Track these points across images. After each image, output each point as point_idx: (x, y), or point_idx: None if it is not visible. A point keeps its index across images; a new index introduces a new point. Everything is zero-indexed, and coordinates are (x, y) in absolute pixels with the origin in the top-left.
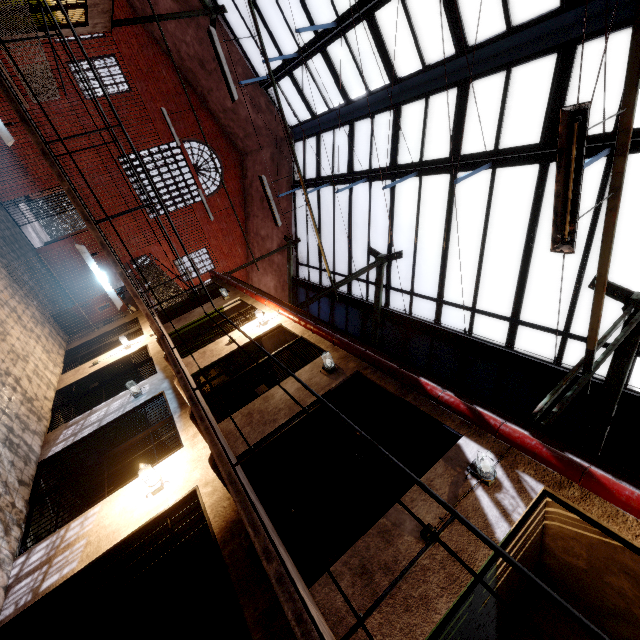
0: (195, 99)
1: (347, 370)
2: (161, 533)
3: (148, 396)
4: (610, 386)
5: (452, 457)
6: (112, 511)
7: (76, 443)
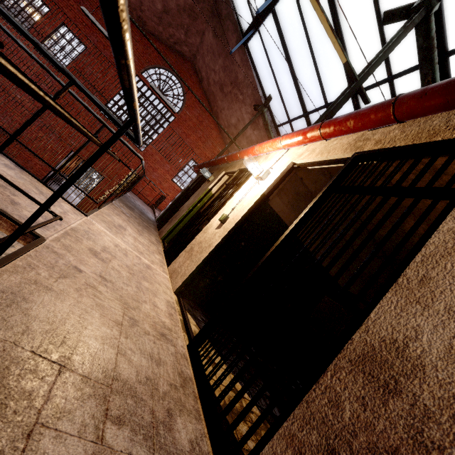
0: (136, 29)
1: None
2: None
3: None
4: None
5: None
6: None
7: None
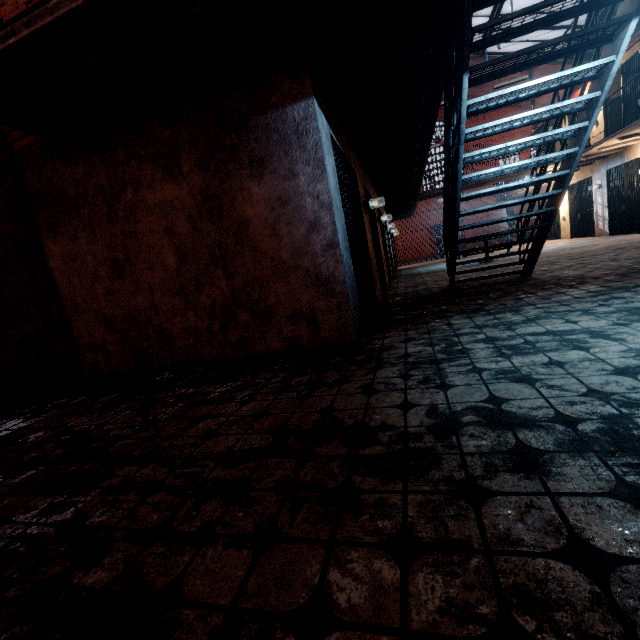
0: None
1: None
2: None
3: (604, 180)
4: None
5: None
6: None
7: (609, 219)
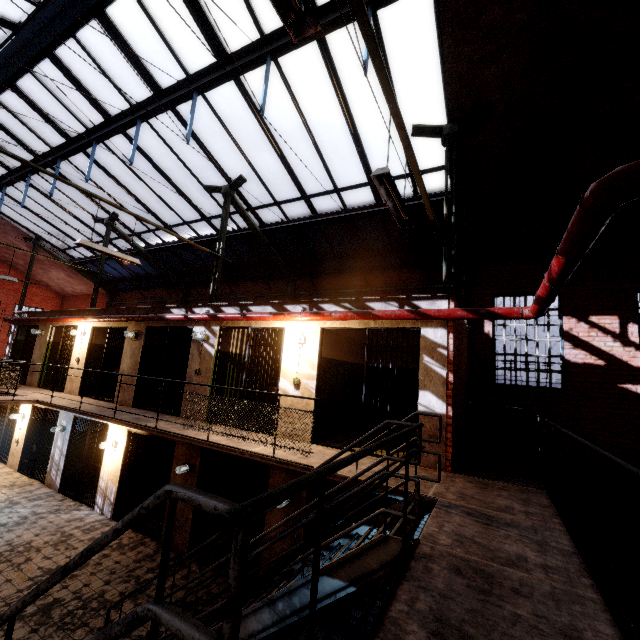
0: None
1: (143, 330)
2: (131, 452)
3: (70, 424)
4: (254, 232)
5: (194, 339)
6: (109, 466)
7: (64, 471)
